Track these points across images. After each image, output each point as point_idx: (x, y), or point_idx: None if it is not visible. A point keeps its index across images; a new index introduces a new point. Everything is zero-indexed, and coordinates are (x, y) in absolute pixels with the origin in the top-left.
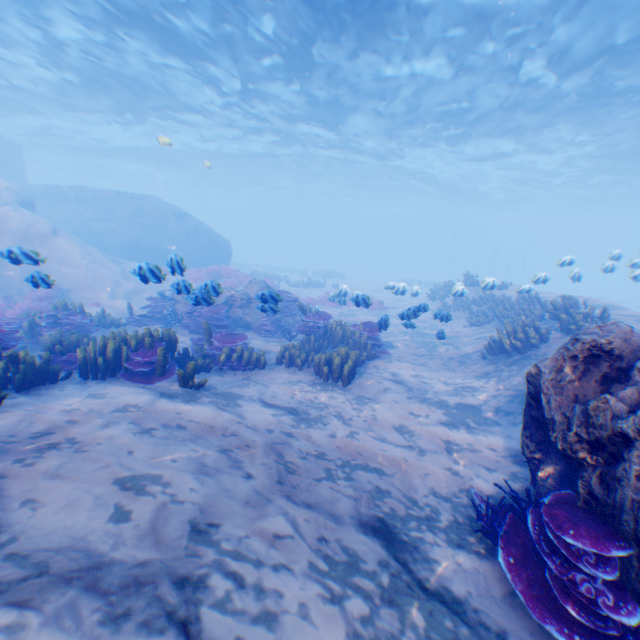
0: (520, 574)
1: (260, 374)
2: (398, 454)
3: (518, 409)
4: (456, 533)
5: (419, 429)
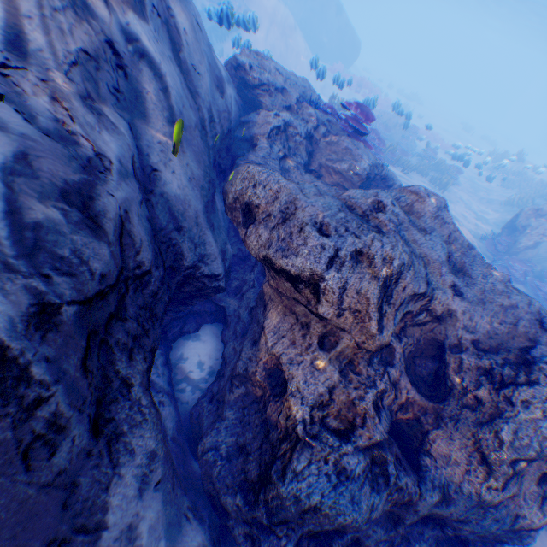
0: (485, 245)
1: (411, 175)
2: (460, 220)
3: (501, 226)
4: (473, 237)
5: (466, 217)
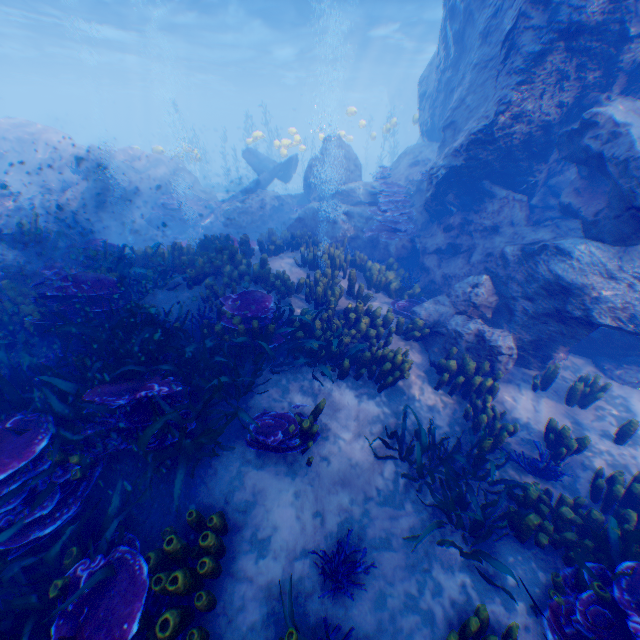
0: None
1: None
2: None
3: None
4: None
5: None
